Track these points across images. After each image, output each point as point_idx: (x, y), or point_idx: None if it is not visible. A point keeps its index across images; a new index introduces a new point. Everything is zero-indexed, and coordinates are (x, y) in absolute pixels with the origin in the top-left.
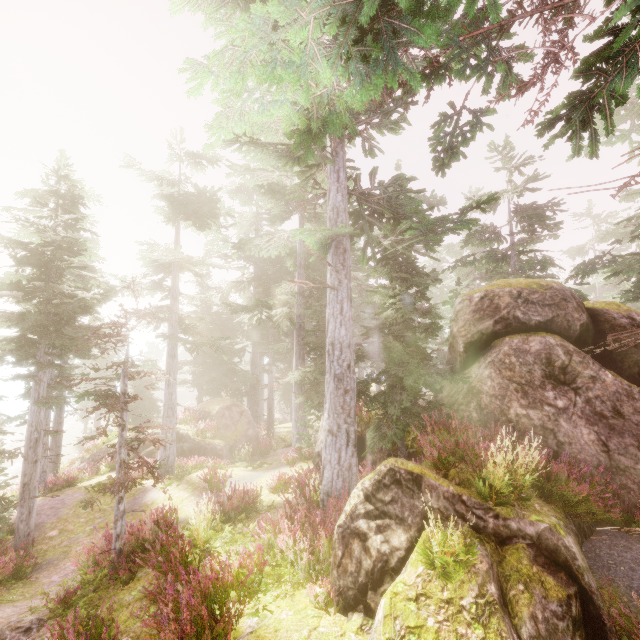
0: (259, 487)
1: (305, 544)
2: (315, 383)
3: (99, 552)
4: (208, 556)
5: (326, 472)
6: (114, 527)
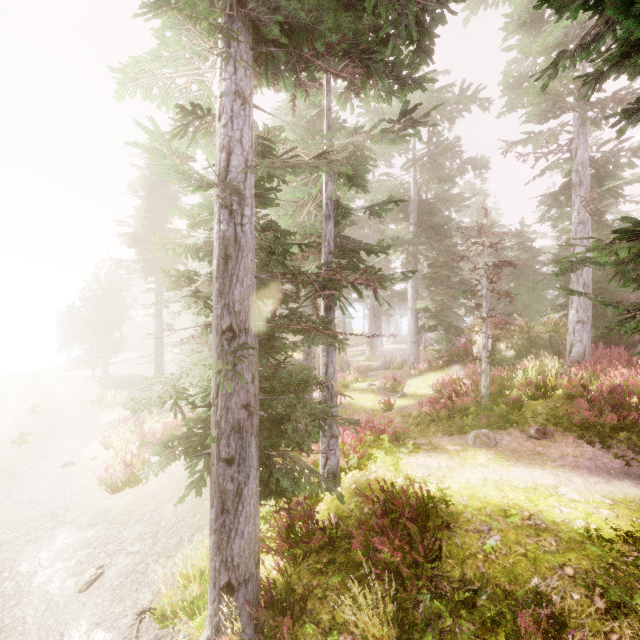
0: (423, 387)
1: (626, 375)
2: (437, 311)
3: (468, 400)
4: (604, 377)
5: (575, 348)
6: (486, 381)
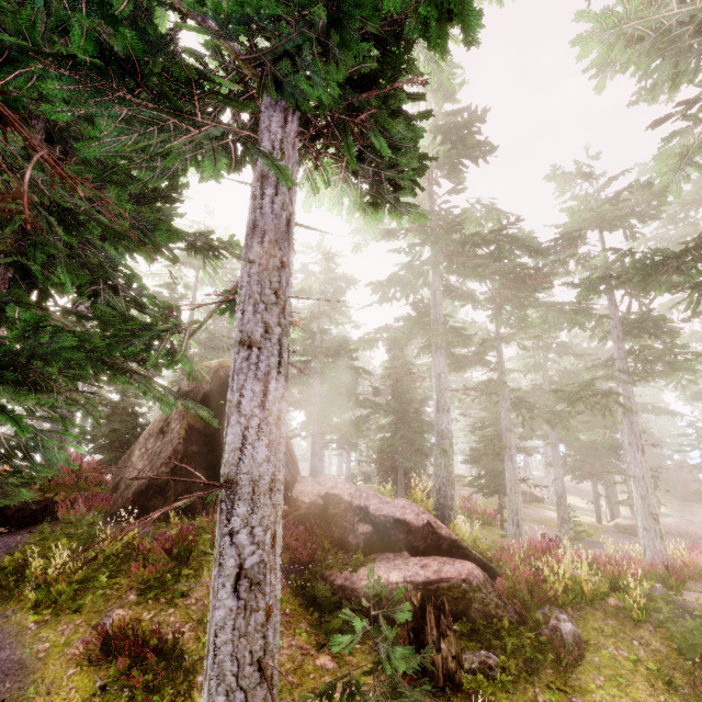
0: None
1: None
2: None
3: None
4: None
5: None
6: None
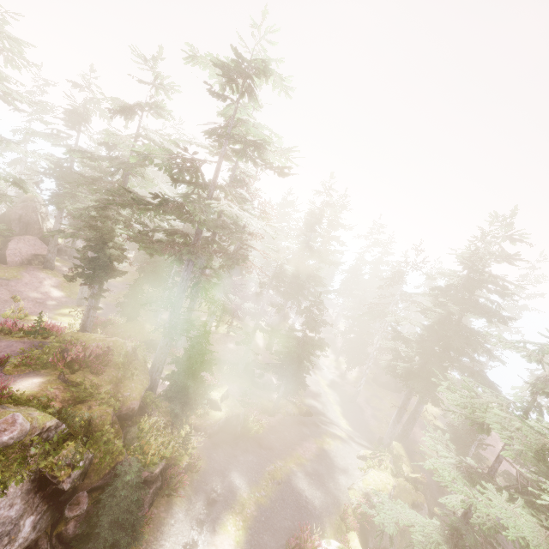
0: None
1: None
2: None
3: None
4: None
5: None
6: None
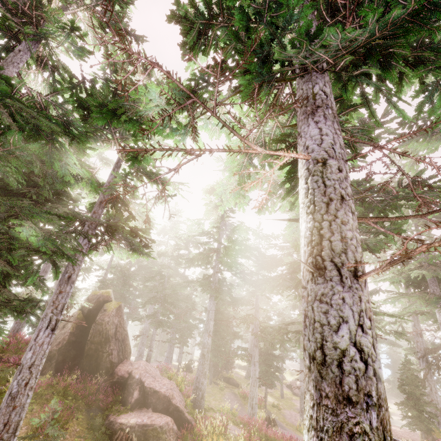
0: None
1: None
2: None
3: None
4: None
5: None
6: None
